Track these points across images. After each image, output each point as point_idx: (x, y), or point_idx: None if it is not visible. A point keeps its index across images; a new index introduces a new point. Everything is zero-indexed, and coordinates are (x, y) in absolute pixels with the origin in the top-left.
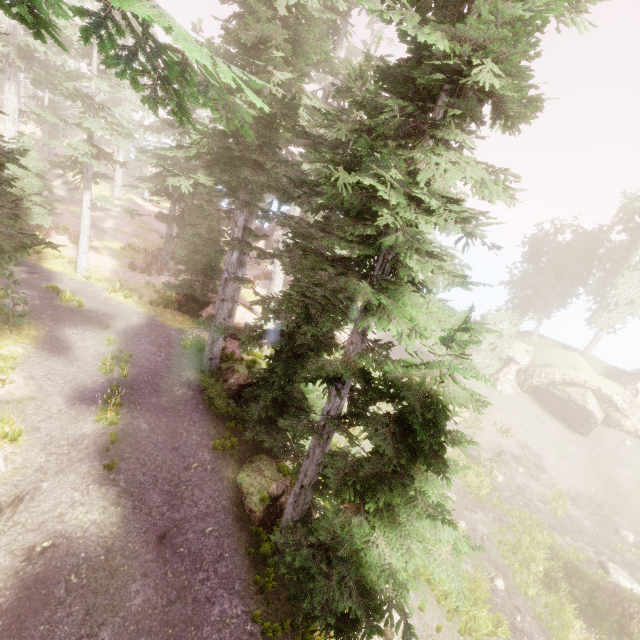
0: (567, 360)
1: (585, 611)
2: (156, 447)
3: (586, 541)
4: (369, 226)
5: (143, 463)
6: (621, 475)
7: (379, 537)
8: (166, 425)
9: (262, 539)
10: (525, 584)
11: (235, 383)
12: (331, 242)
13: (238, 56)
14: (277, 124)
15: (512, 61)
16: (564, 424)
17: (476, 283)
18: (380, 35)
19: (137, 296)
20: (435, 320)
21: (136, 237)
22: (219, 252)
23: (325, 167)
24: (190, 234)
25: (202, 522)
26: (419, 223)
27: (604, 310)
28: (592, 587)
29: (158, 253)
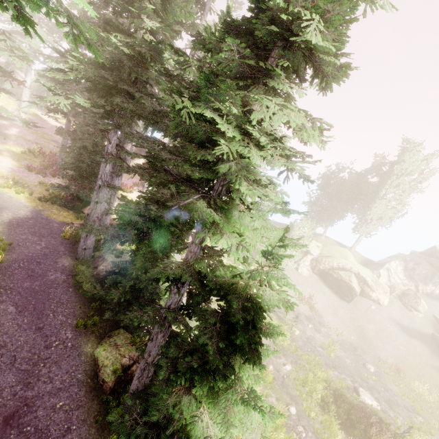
0: (341, 253)
1: (345, 423)
2: (20, 328)
3: (347, 373)
4: (210, 154)
5: (3, 344)
6: (368, 328)
7: (204, 411)
8: (34, 307)
9: (111, 406)
10: (309, 409)
11: (103, 270)
12: (176, 164)
13: (115, 1)
14: (146, 63)
15: (334, 22)
16: (337, 295)
17: (293, 211)
18: (231, 4)
19: (28, 192)
20: (259, 236)
21: (37, 144)
22: (95, 163)
23: (169, 95)
24: (77, 146)
25: (54, 397)
26: (250, 155)
27: (364, 223)
28: (349, 406)
29: (55, 159)
